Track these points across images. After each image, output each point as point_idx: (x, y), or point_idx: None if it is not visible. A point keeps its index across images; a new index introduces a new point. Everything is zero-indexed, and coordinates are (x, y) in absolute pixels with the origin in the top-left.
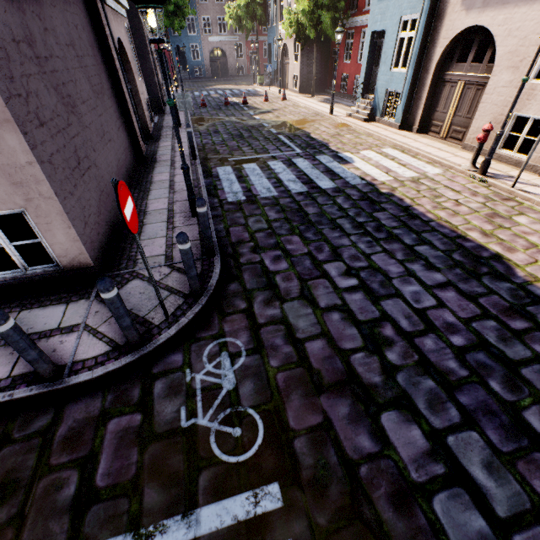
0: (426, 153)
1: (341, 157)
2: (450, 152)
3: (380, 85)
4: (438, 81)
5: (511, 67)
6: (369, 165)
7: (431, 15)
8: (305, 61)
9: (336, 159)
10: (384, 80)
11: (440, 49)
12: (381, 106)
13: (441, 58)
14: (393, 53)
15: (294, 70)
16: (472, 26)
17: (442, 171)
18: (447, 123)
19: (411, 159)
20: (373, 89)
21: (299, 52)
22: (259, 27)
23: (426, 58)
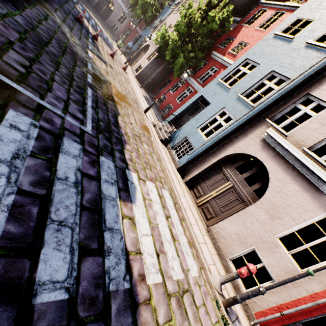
0: (190, 224)
1: (127, 179)
2: (202, 232)
3: (185, 129)
4: (218, 165)
5: (270, 214)
6: (147, 221)
7: (241, 126)
8: (152, 65)
9: (119, 181)
10: (189, 129)
11: (232, 150)
12: (177, 142)
13: (229, 155)
14: (206, 121)
15: (143, 63)
16: (258, 159)
17: (198, 273)
18: (207, 198)
19: (180, 225)
20: (178, 125)
21: (153, 58)
22: (142, 24)
23: (221, 146)
